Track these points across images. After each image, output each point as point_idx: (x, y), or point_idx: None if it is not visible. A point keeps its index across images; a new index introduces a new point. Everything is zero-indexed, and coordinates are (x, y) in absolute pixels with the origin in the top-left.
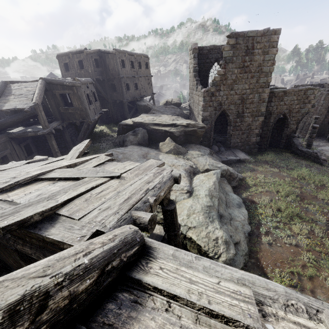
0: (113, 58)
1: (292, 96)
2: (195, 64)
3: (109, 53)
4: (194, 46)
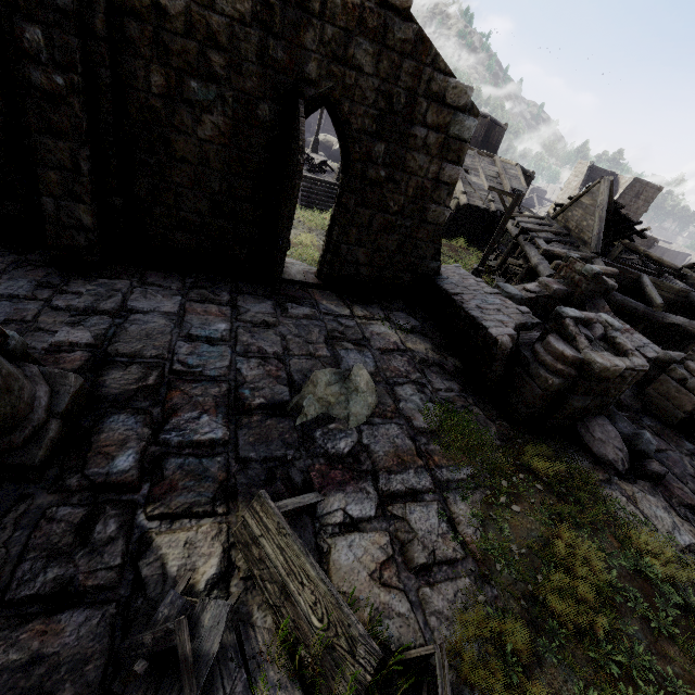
0: (500, 133)
1: (639, 240)
2: (583, 181)
3: (500, 125)
4: (590, 165)
